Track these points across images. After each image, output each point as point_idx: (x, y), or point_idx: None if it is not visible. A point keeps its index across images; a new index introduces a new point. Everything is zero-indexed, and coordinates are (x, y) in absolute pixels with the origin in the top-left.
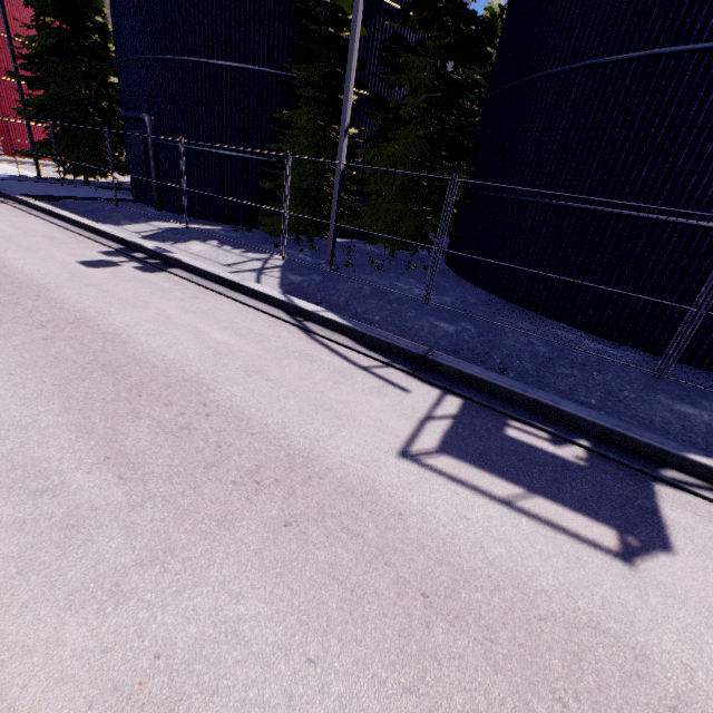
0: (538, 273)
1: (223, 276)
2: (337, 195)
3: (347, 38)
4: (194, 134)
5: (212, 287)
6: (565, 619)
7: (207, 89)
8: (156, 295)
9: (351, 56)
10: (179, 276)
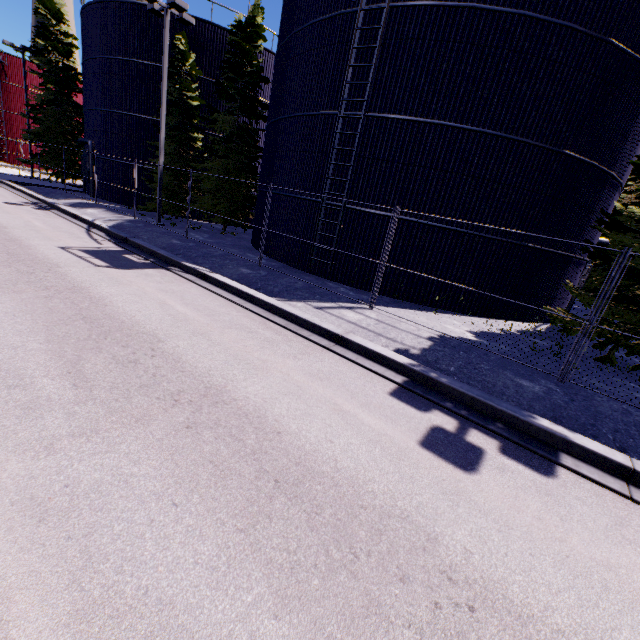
0: (260, 229)
1: (72, 212)
2: (159, 182)
3: (185, 104)
4: (115, 152)
5: (63, 216)
6: (48, 262)
7: (123, 128)
8: (28, 214)
9: (162, 113)
10: (53, 212)
